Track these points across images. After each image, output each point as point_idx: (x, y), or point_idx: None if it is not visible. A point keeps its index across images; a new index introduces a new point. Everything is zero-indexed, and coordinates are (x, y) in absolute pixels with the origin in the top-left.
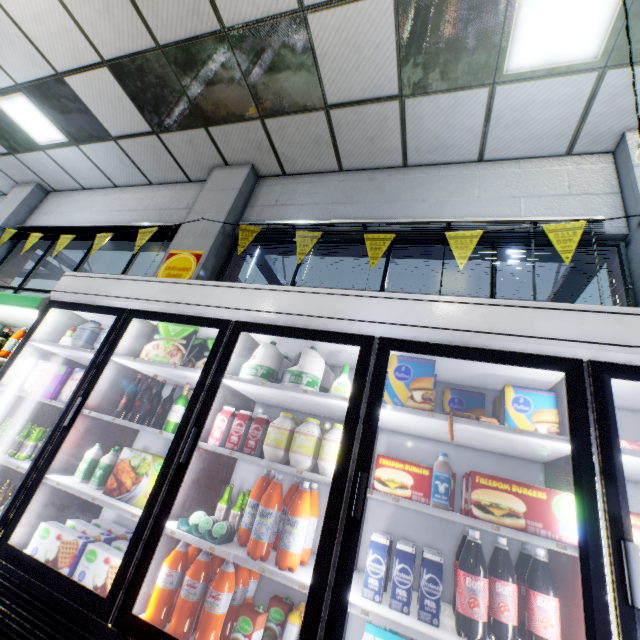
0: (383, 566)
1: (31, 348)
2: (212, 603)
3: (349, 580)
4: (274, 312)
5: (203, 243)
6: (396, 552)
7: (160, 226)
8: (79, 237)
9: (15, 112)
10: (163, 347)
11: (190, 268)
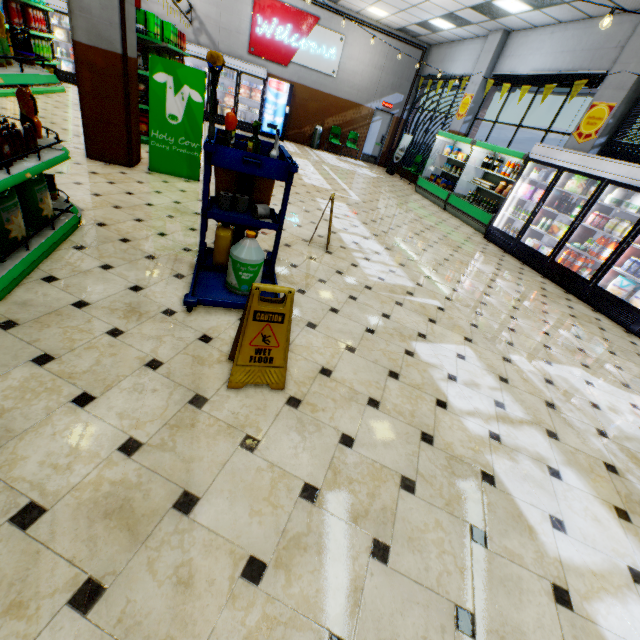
0: (629, 264)
1: (520, 178)
2: (575, 263)
3: (614, 263)
4: (626, 177)
5: (617, 96)
6: (636, 262)
7: (589, 74)
8: (532, 85)
9: (502, 4)
10: (575, 184)
11: (602, 119)
